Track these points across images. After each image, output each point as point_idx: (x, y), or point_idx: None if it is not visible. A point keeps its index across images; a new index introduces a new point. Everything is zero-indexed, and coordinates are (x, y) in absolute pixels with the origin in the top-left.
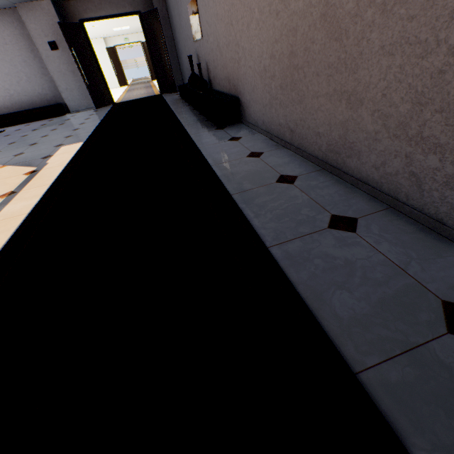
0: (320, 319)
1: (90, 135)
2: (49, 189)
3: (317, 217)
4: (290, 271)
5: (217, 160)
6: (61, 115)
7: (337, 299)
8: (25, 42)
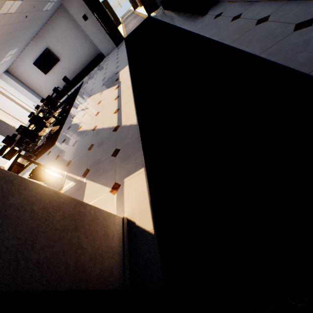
0: (290, 67)
1: (128, 61)
2: (132, 88)
3: (285, 30)
4: (272, 59)
5: (212, 34)
6: (101, 61)
7: (298, 57)
8: (72, 25)
